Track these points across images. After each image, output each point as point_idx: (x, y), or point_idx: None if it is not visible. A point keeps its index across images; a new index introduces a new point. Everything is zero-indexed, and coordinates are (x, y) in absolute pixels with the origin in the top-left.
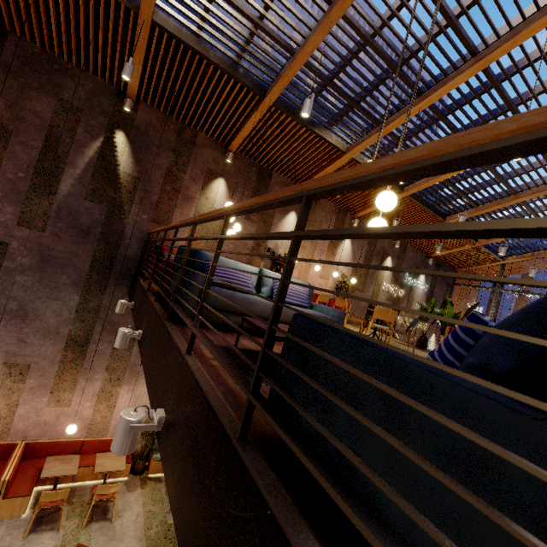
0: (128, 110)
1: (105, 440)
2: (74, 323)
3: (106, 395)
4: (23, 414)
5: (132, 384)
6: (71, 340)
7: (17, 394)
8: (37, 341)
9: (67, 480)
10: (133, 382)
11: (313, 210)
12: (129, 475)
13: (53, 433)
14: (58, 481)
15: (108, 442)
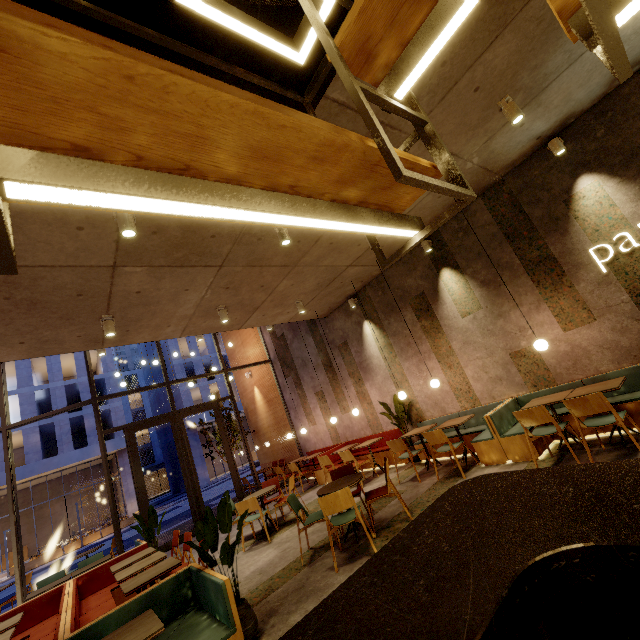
0: None
1: (382, 433)
2: (320, 354)
3: (361, 395)
4: (337, 422)
5: (369, 379)
6: (325, 366)
7: (328, 410)
8: (316, 375)
9: (367, 466)
10: (369, 378)
11: None
12: (408, 463)
13: (356, 433)
14: (364, 466)
15: (384, 434)
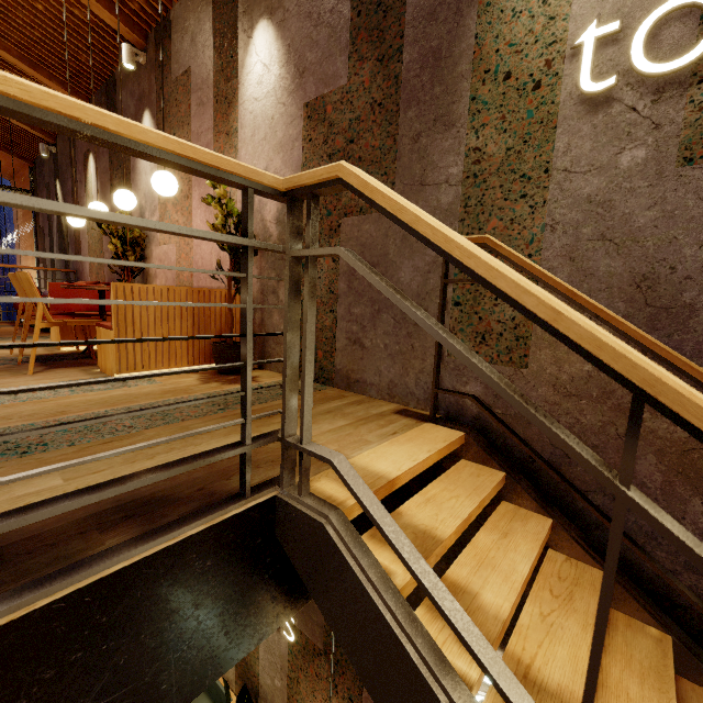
0: (47, 155)
1: None
2: None
3: None
4: None
5: None
6: None
7: None
8: None
9: None
10: None
11: (169, 64)
12: None
13: None
14: None
15: None
